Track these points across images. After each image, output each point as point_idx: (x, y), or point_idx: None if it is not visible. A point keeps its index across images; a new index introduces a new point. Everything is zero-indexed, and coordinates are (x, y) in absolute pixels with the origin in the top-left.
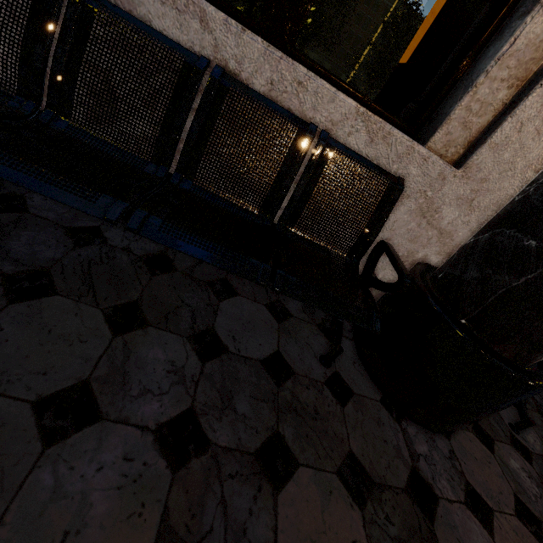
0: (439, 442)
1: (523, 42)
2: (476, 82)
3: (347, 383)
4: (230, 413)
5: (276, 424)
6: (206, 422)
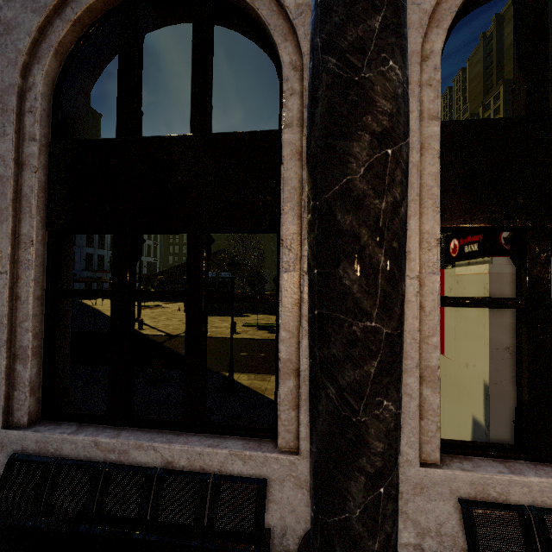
0: None
1: (284, 395)
2: (278, 415)
3: None
4: None
5: None
6: None
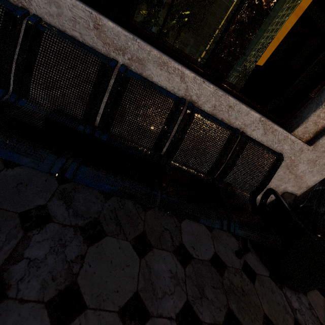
0: (302, 299)
1: None
2: (324, 104)
3: (252, 268)
4: (205, 300)
5: (227, 303)
6: (196, 308)
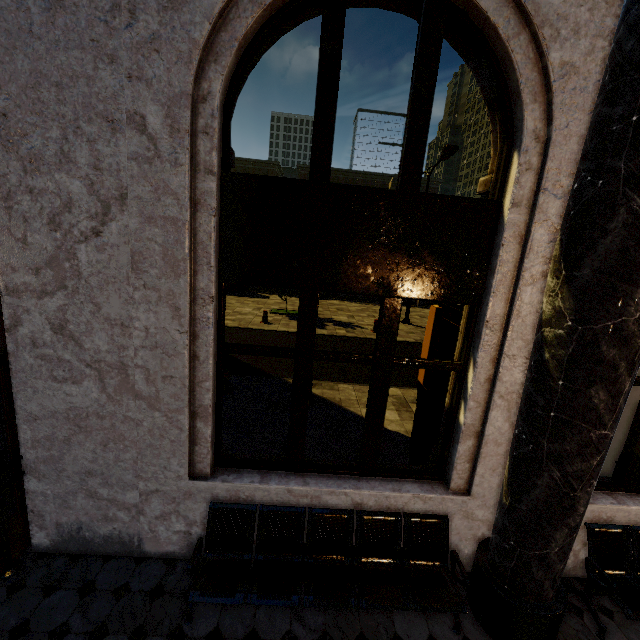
0: None
1: (462, 451)
2: (454, 466)
3: None
4: None
5: None
6: None
